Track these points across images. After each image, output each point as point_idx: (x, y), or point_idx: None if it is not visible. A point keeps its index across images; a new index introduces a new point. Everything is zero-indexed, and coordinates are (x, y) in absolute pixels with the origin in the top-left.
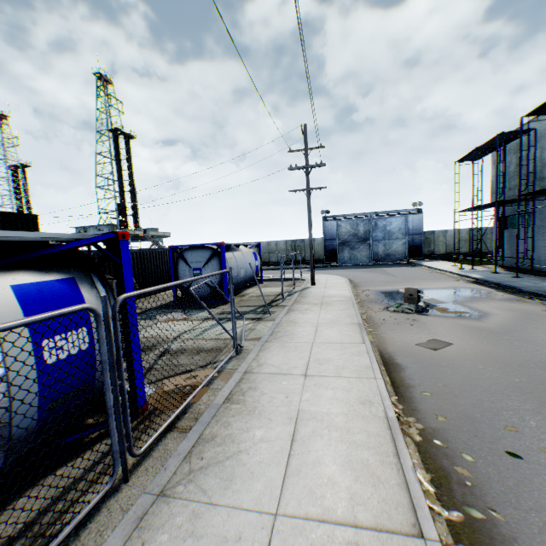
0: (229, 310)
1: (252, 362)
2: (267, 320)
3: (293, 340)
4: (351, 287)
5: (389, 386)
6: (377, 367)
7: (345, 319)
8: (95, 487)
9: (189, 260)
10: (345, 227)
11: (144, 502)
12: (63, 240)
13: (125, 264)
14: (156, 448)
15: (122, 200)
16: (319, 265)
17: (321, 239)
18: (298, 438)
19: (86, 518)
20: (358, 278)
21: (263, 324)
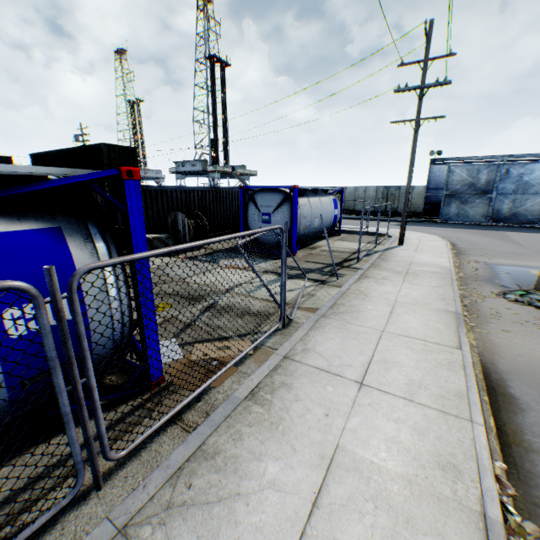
0: (294, 264)
1: (297, 343)
2: (332, 285)
3: (357, 322)
4: (452, 253)
5: (492, 436)
6: (476, 399)
7: (435, 302)
8: (43, 504)
9: (259, 204)
10: (458, 174)
11: (100, 535)
12: (65, 175)
13: (134, 213)
14: (149, 445)
15: (214, 136)
16: (413, 220)
17: (422, 187)
18: (323, 503)
19: (37, 531)
20: (464, 242)
21: (325, 290)
